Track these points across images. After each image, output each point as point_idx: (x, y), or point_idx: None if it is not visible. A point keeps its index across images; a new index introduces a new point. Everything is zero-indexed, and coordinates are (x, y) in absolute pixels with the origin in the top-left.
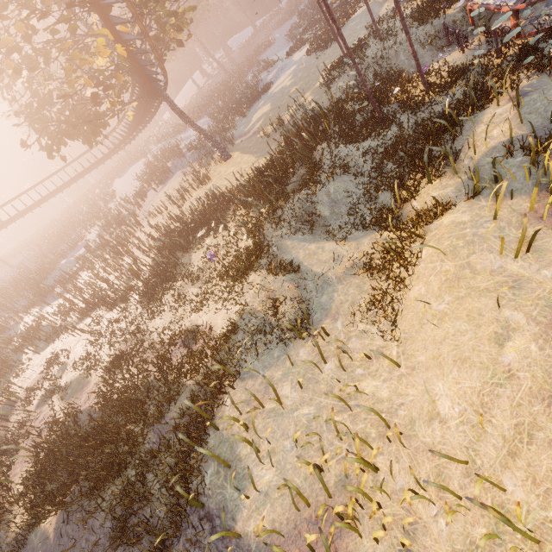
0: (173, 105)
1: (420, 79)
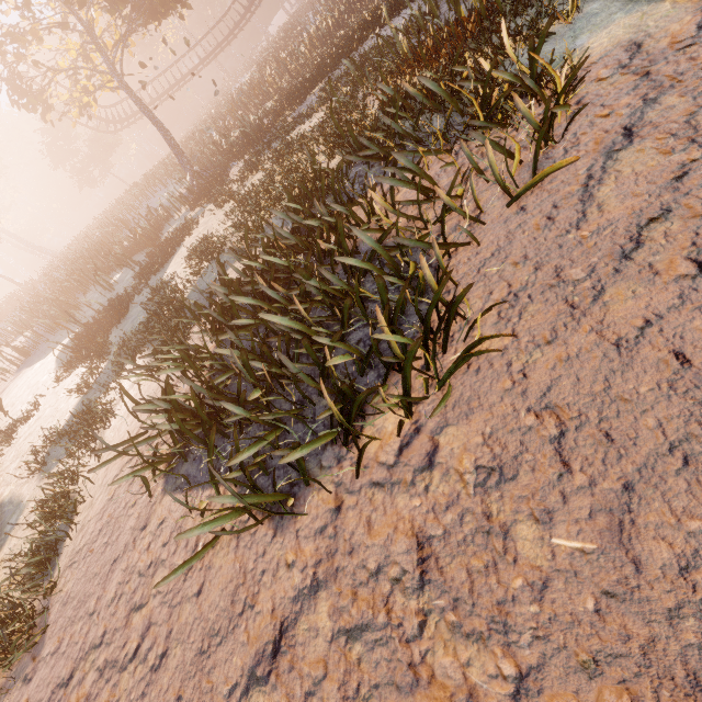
0: None
1: None
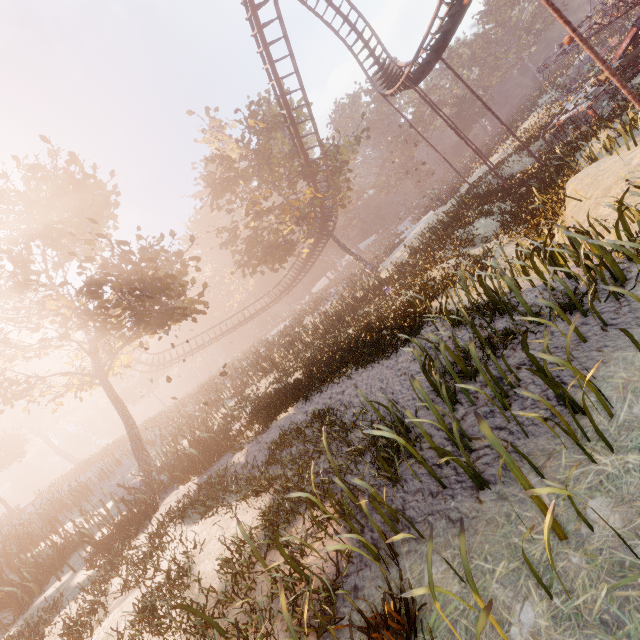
0: (338, 240)
1: (535, 165)
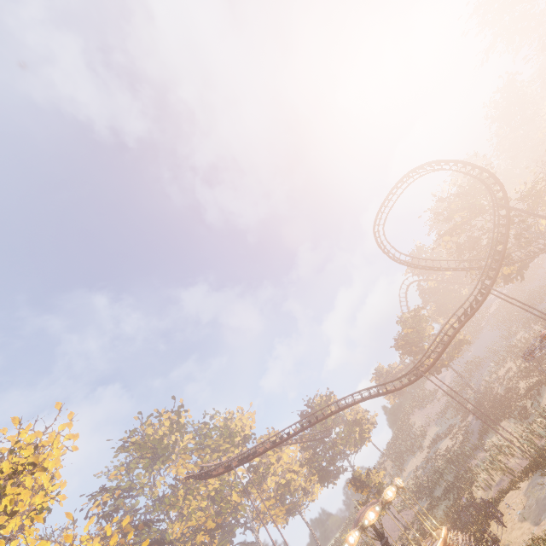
0: None
1: None
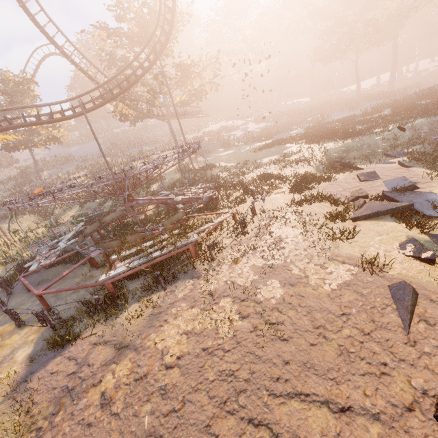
0: (169, 127)
1: None
